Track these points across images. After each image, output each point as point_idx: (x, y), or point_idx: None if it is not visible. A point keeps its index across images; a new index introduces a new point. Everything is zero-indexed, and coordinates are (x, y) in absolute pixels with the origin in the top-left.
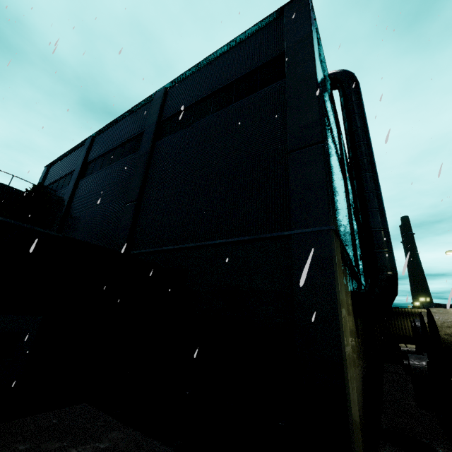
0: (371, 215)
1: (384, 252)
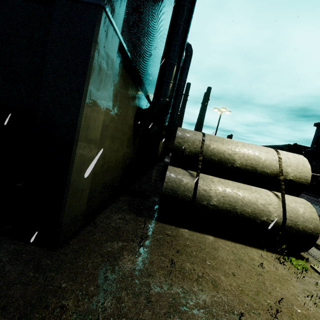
0: (173, 47)
1: (169, 82)
